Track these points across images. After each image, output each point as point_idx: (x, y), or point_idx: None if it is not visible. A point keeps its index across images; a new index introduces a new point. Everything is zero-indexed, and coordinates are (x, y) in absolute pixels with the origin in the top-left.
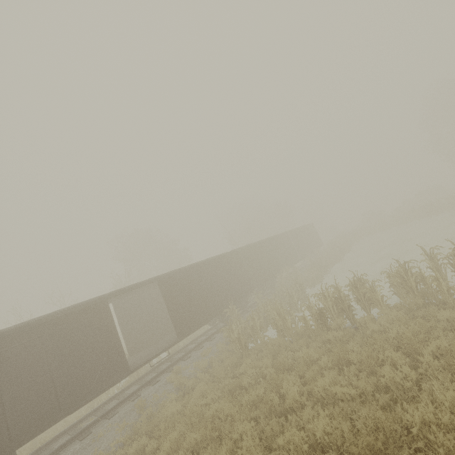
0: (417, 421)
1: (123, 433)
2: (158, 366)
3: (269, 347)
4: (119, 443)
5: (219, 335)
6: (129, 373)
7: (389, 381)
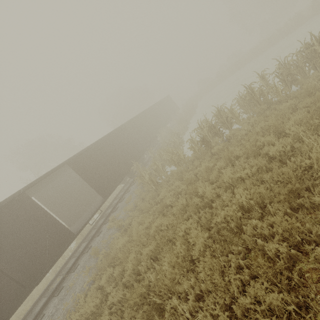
0: (314, 160)
1: (90, 274)
2: (96, 224)
3: (174, 175)
4: (90, 281)
5: (133, 186)
6: (74, 237)
7: (274, 152)
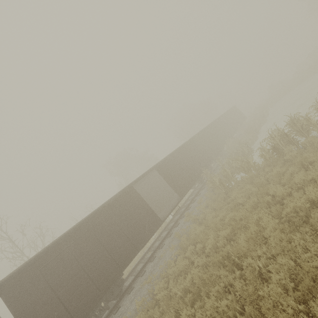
0: None
1: (175, 250)
2: (172, 219)
3: (245, 180)
4: (176, 255)
5: (202, 191)
6: (162, 222)
7: None
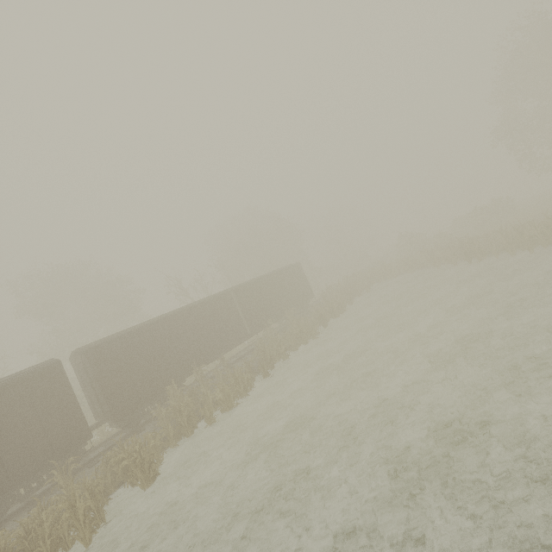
0: None
1: None
2: None
3: None
4: None
5: None
6: None
7: None
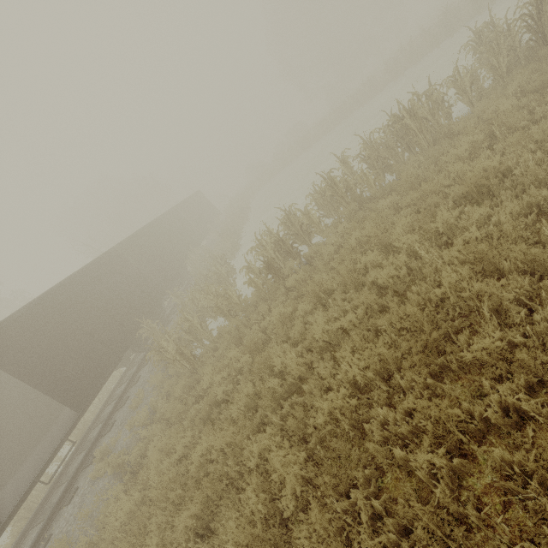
0: (448, 289)
1: None
2: (63, 472)
3: (226, 337)
4: None
5: (144, 369)
6: (0, 530)
7: (386, 279)
